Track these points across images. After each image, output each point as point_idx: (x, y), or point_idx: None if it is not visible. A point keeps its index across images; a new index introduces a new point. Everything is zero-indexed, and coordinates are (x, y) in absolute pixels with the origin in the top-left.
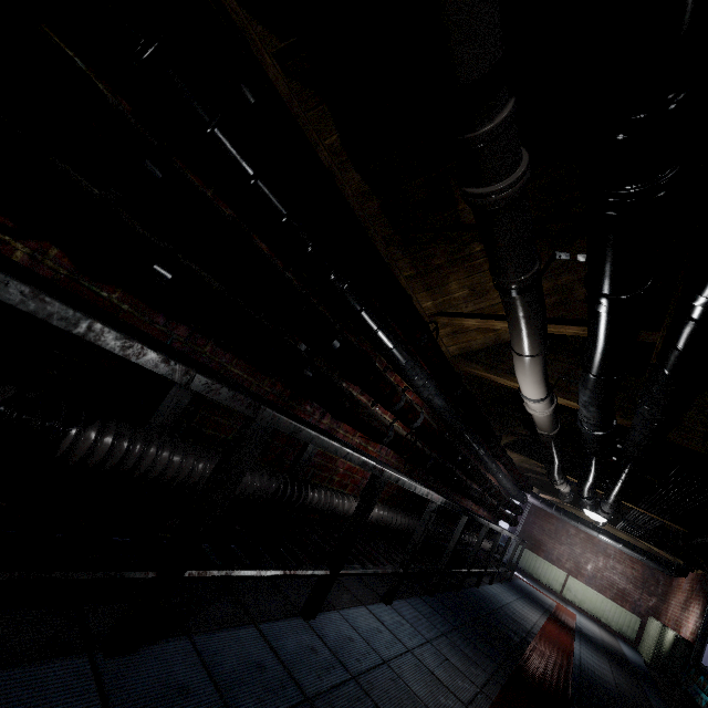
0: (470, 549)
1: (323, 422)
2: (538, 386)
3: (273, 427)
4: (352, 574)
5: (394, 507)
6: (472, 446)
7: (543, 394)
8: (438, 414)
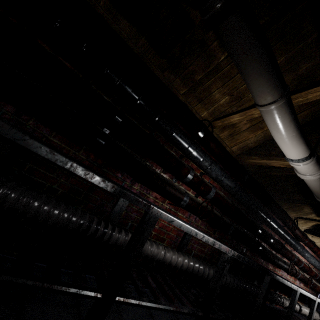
0: (294, 313)
1: (134, 187)
2: (296, 143)
3: None
4: (133, 304)
5: (211, 264)
6: (271, 224)
7: (306, 153)
8: (232, 193)
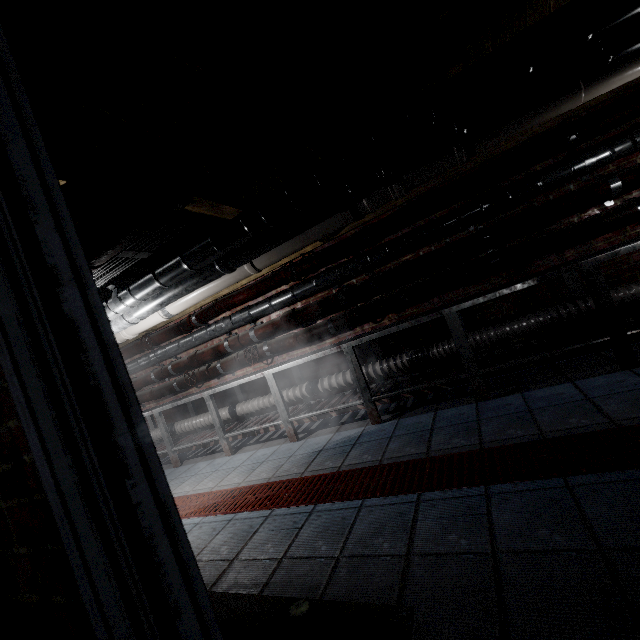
0: None
1: (567, 256)
2: None
3: (455, 312)
4: None
5: None
6: None
7: None
8: None
